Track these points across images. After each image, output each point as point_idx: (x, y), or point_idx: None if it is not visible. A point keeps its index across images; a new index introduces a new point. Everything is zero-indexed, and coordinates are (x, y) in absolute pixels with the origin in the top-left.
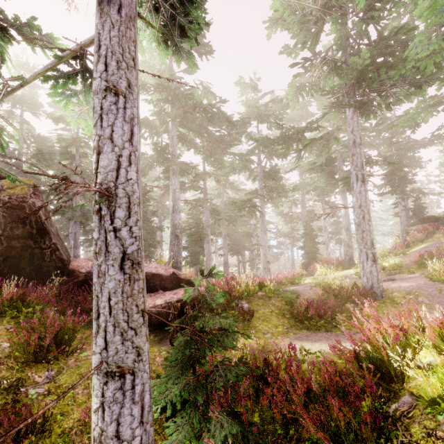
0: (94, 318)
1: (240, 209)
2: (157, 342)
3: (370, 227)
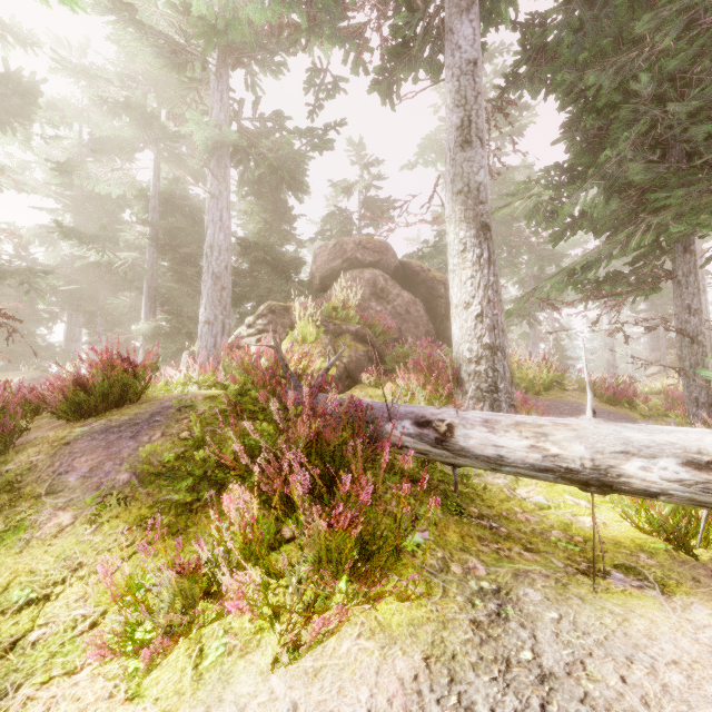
0: None
1: (523, 317)
2: None
3: (710, 333)
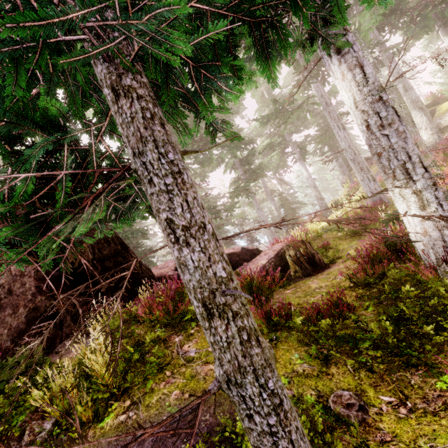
0: (407, 162)
1: (238, 195)
2: (292, 282)
3: (362, 158)
